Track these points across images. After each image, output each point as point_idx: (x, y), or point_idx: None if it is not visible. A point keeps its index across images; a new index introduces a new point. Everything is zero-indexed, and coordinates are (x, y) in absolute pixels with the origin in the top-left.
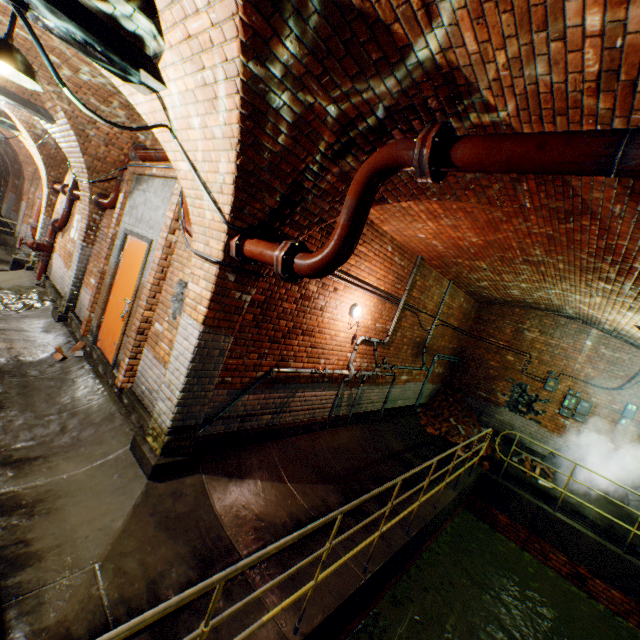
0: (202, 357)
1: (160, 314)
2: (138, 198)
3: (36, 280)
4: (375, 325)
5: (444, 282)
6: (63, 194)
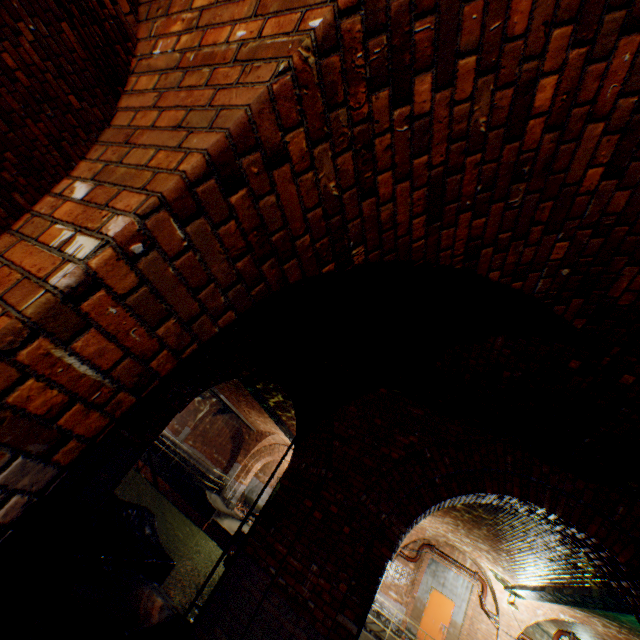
0: None
1: (468, 638)
2: (437, 571)
3: None
4: None
5: None
6: None
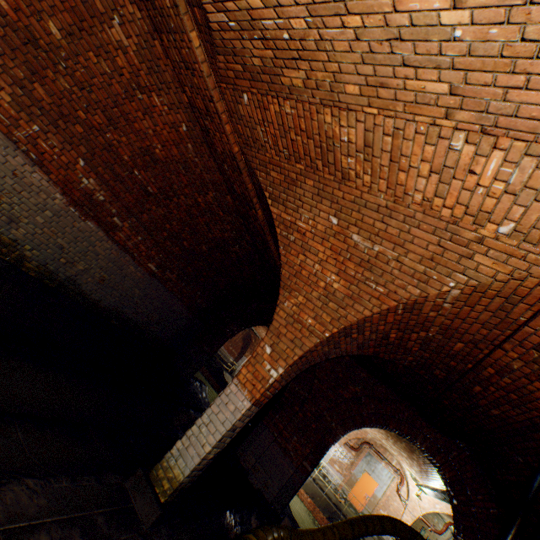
0: None
1: (382, 508)
2: (370, 461)
3: None
4: None
5: None
6: None
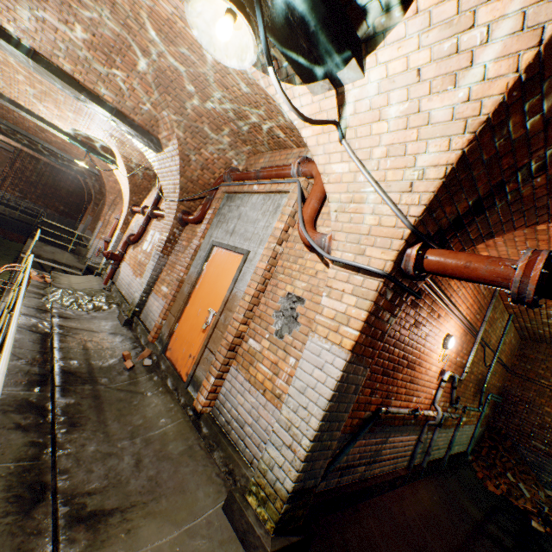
0: (339, 394)
1: (256, 329)
2: (229, 213)
3: (103, 284)
4: (455, 358)
5: (504, 315)
6: (142, 213)
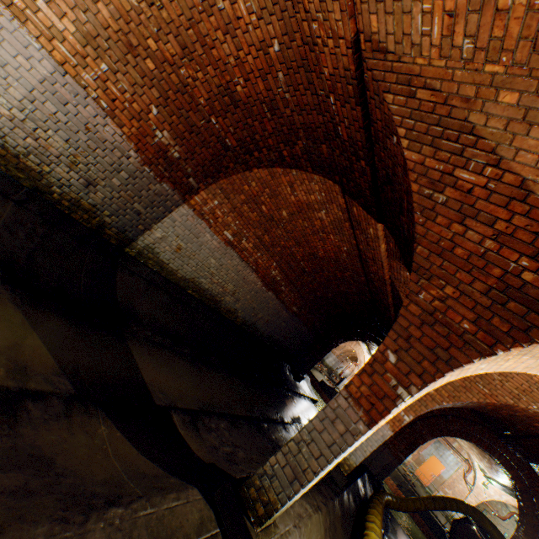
0: None
1: (447, 487)
2: (439, 447)
3: None
4: None
5: None
6: None
